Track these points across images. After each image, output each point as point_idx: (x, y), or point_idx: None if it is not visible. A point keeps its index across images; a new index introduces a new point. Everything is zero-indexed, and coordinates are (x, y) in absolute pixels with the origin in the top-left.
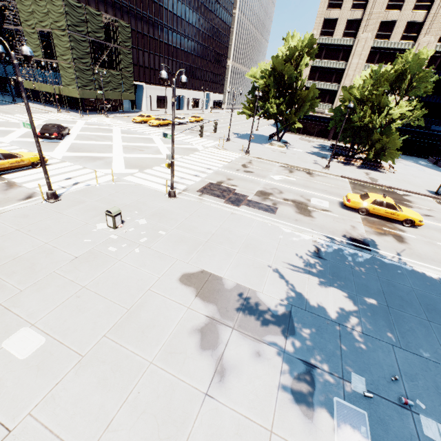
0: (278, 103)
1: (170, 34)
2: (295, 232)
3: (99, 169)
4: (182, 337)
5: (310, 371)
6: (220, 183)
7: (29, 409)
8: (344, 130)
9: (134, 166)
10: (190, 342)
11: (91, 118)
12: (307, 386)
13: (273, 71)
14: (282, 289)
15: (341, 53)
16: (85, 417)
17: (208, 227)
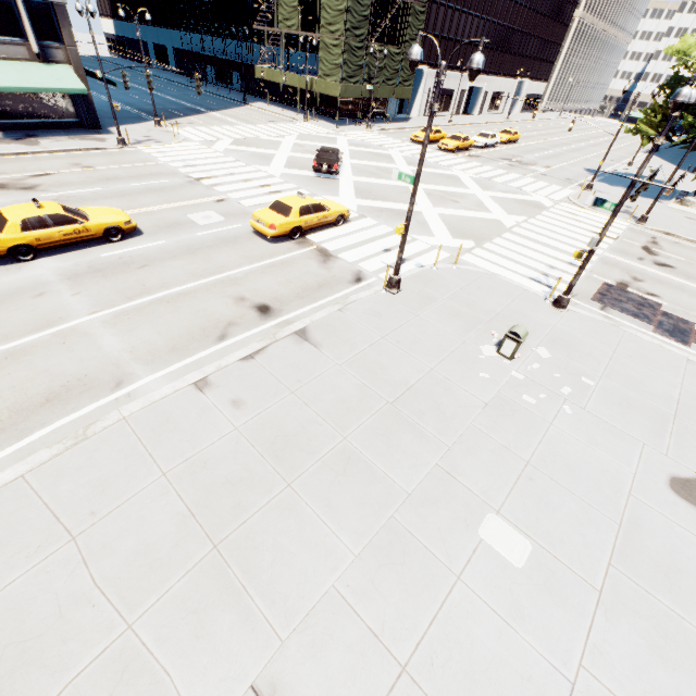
0: None
1: None
2: None
3: (417, 236)
4: None
5: None
6: (623, 286)
7: (576, 657)
8: None
9: (462, 234)
10: None
11: (350, 131)
12: None
13: None
14: None
15: None
16: None
17: (660, 385)
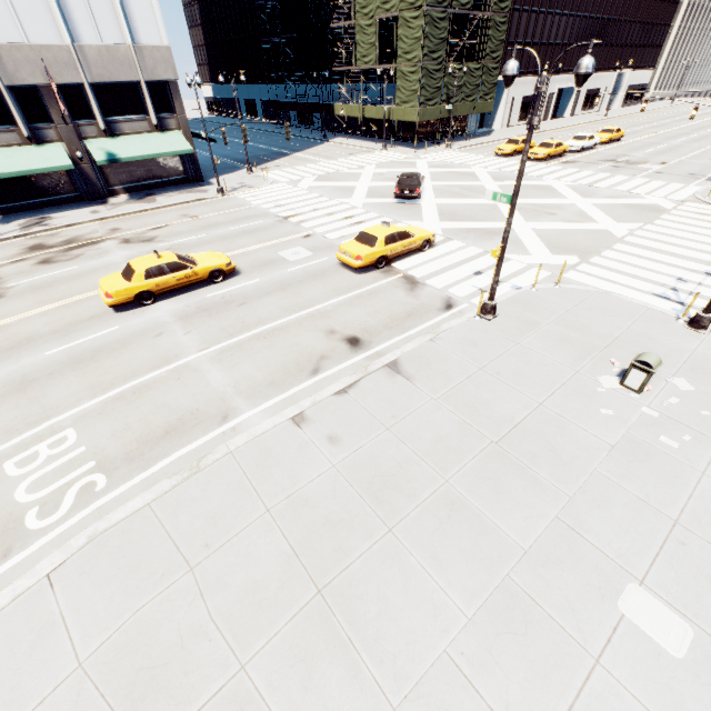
0: None
1: None
2: None
3: (511, 256)
4: None
5: None
6: None
7: None
8: None
9: (562, 249)
10: None
11: (429, 154)
12: None
13: None
14: None
15: None
16: None
17: None
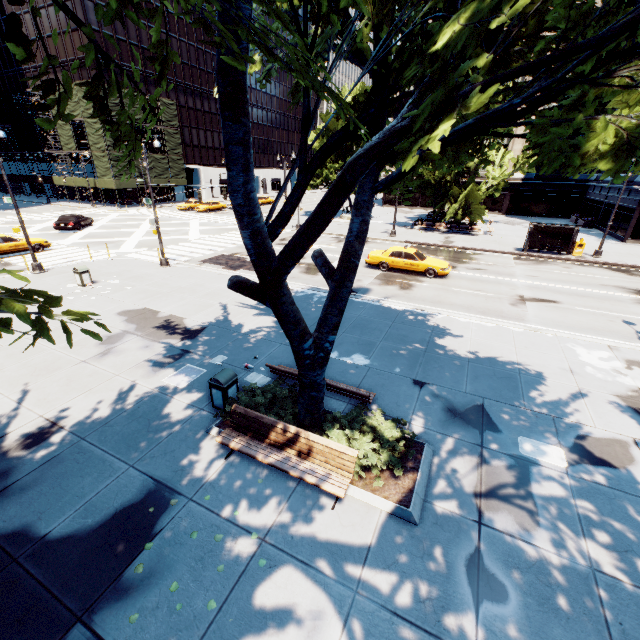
0: (339, 166)
1: None
2: None
3: (104, 250)
4: (90, 339)
5: (183, 354)
6: (234, 254)
7: None
8: (424, 189)
9: (145, 246)
10: (94, 341)
11: (130, 210)
12: (171, 360)
13: (326, 130)
14: (212, 317)
15: None
16: None
17: (181, 284)
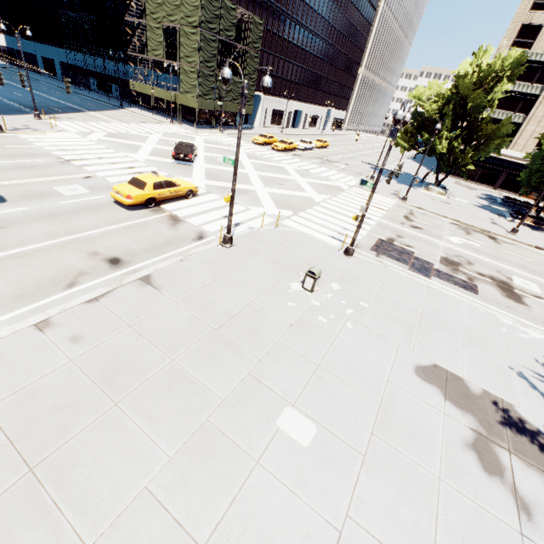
0: (450, 137)
1: (301, 32)
2: (518, 326)
3: (251, 207)
4: (456, 451)
5: None
6: (391, 241)
7: (344, 509)
8: (539, 183)
9: (284, 206)
10: (469, 460)
11: (206, 133)
12: None
13: (455, 96)
14: (542, 407)
15: (538, 73)
16: (405, 532)
17: (411, 304)
